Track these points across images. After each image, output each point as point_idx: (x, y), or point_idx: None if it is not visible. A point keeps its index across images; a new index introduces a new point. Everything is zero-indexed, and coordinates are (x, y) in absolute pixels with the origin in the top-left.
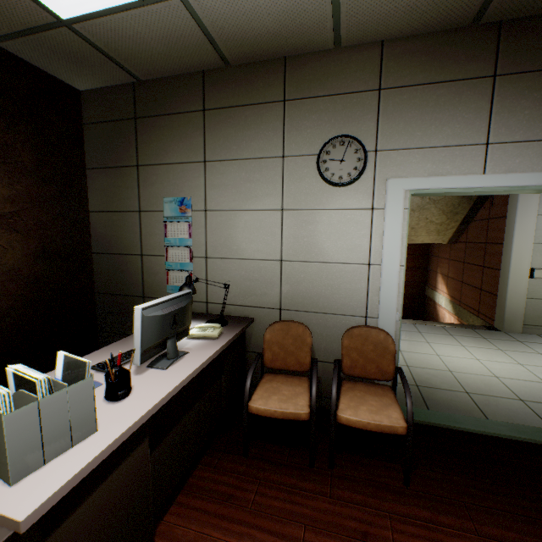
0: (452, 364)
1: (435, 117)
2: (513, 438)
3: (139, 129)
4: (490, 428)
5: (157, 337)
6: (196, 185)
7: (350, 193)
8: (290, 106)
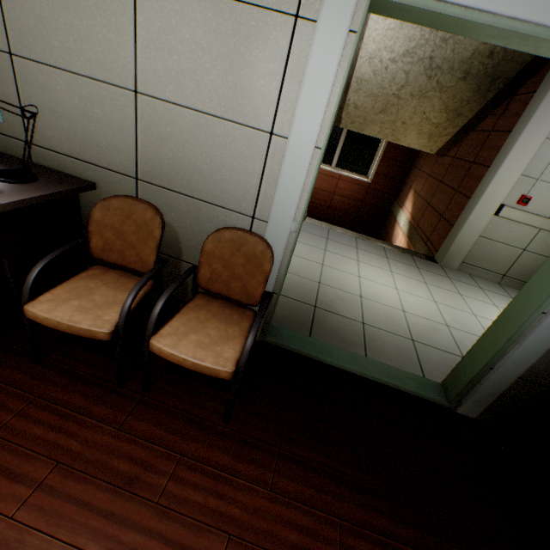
0: (368, 290)
1: None
2: (379, 381)
3: None
4: (362, 367)
5: None
6: None
7: None
8: None
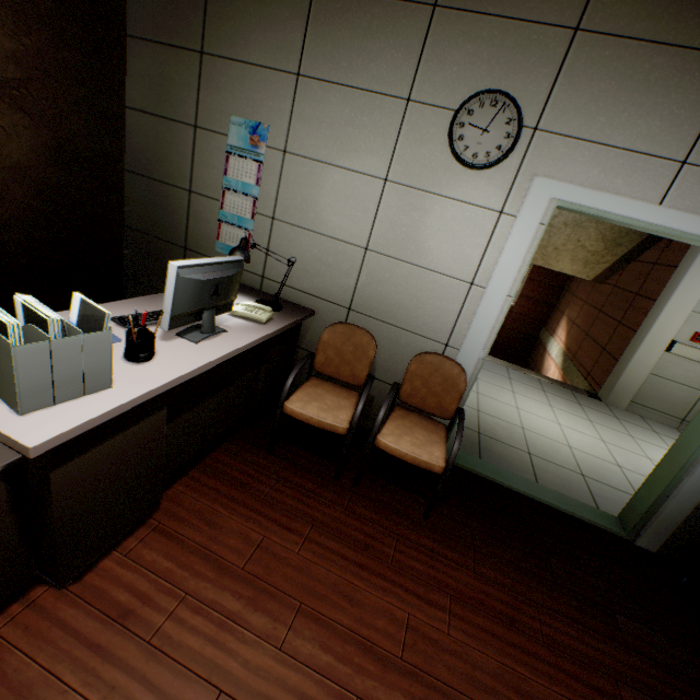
0: (529, 422)
1: (635, 100)
2: (553, 506)
3: None
4: (535, 491)
5: (192, 305)
6: (279, 108)
7: (480, 182)
8: (440, 17)
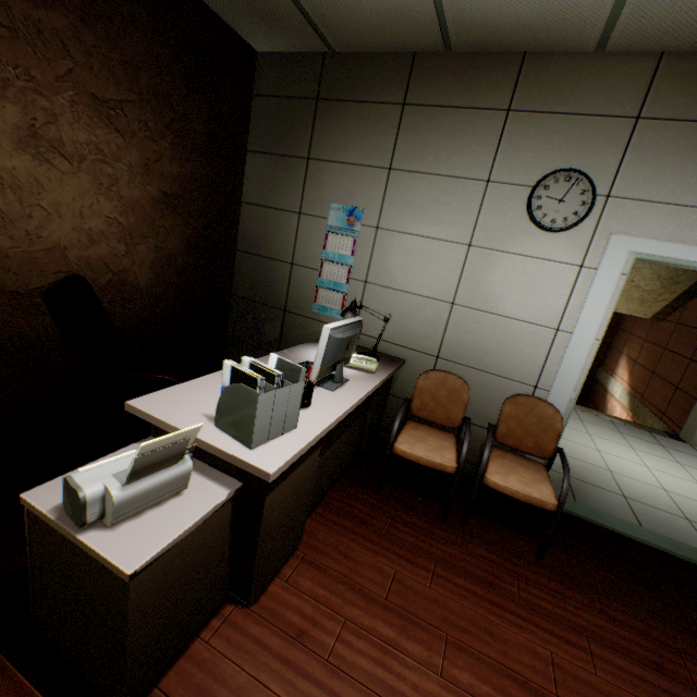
0: (614, 464)
1: None
2: (666, 551)
3: (318, 114)
4: (642, 535)
5: (333, 359)
6: (372, 195)
7: (559, 242)
8: (513, 118)
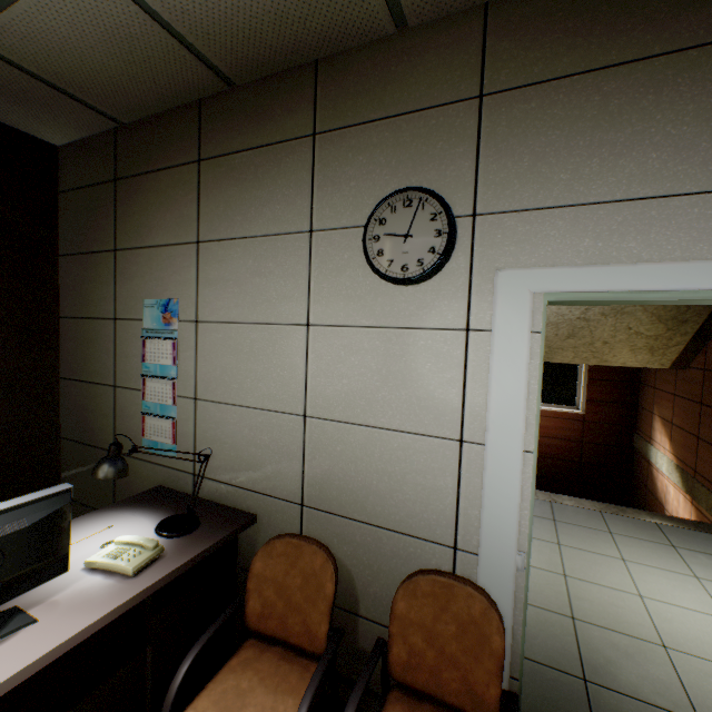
0: (670, 626)
1: (600, 139)
2: None
3: (119, 196)
4: None
5: None
6: (185, 279)
7: (424, 297)
8: (322, 142)
